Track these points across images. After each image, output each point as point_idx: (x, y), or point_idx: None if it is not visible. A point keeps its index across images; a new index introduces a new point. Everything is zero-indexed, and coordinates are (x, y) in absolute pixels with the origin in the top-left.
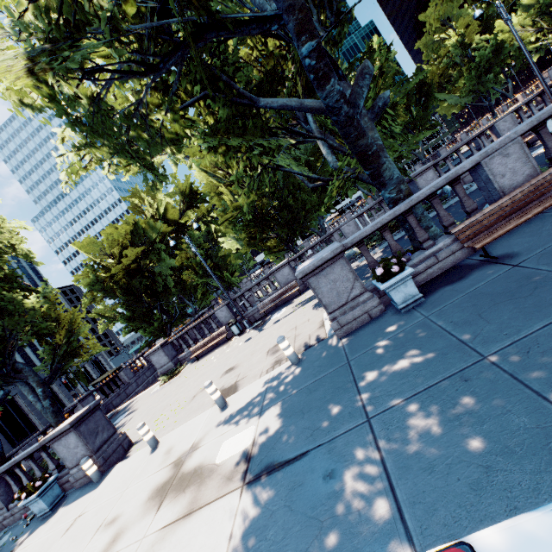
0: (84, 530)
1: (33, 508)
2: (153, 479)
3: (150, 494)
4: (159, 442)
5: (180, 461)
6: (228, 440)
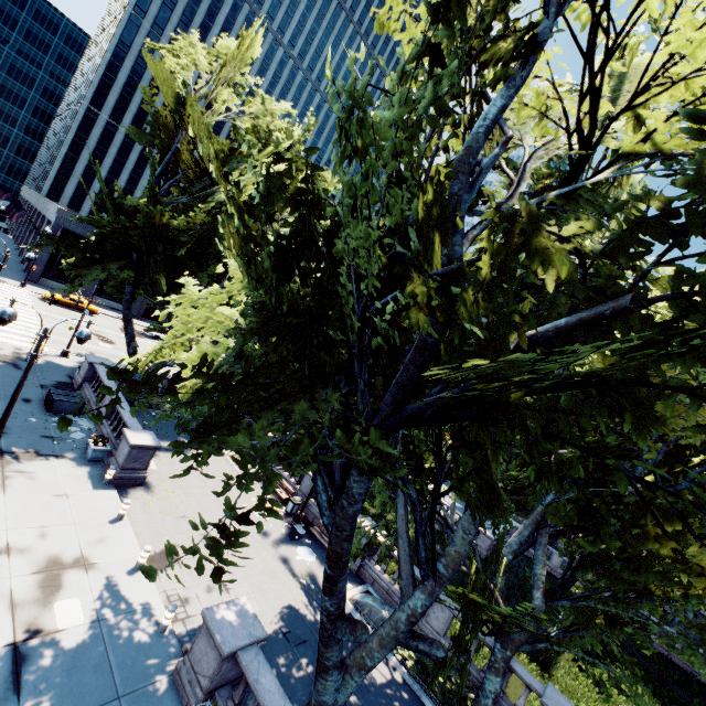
0: (49, 512)
1: (90, 448)
2: (72, 546)
3: (55, 554)
4: (121, 520)
5: (80, 562)
6: (79, 601)
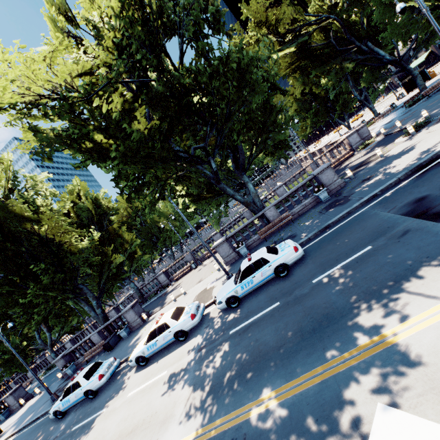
0: None
1: None
2: None
3: None
4: None
5: None
6: None
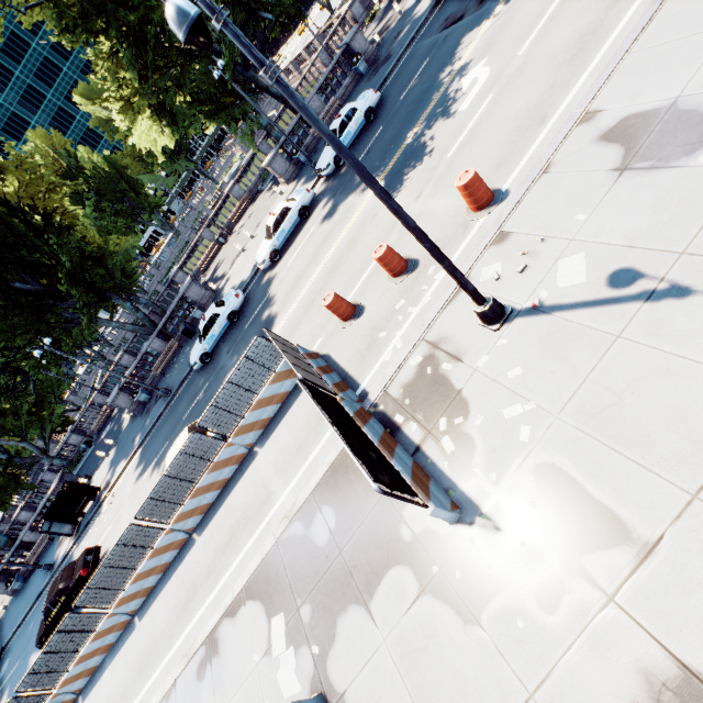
0: None
1: None
2: None
3: None
4: None
5: None
6: None
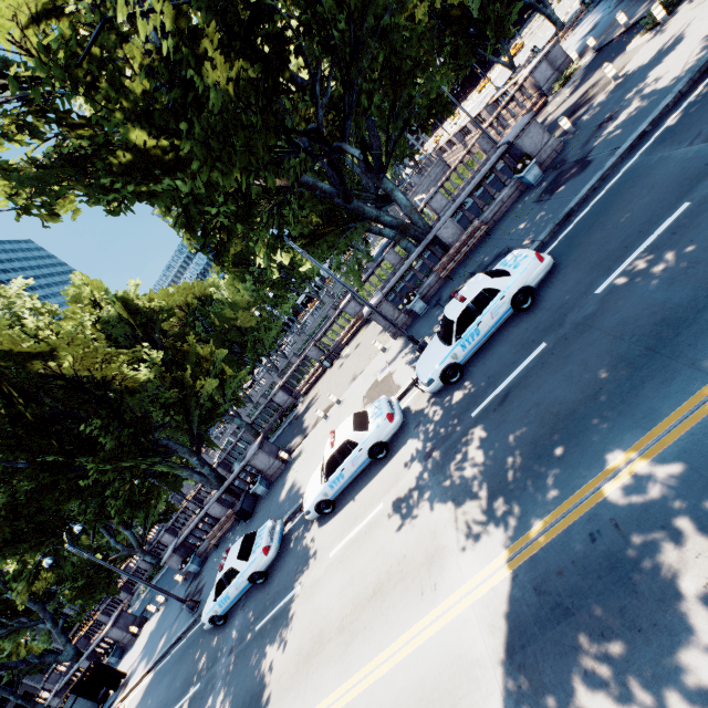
0: None
1: None
2: None
3: None
4: None
5: None
6: None
